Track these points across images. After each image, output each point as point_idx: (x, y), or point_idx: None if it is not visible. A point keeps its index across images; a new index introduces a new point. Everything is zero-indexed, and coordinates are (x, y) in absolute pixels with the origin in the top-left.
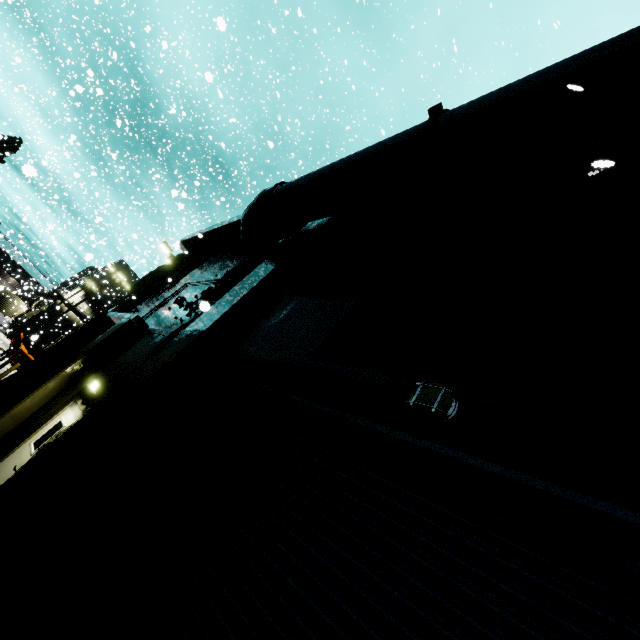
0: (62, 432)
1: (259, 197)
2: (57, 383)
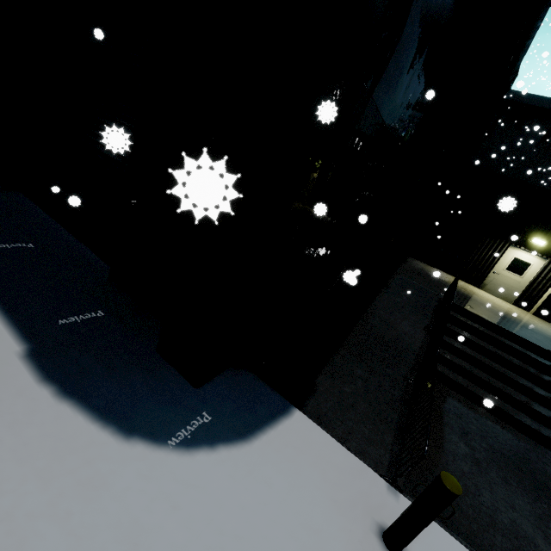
0: None
1: None
2: None
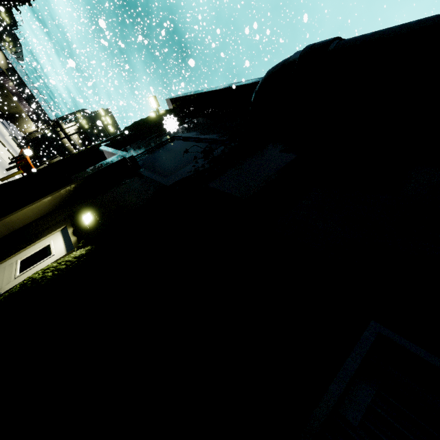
0: (50, 268)
1: (305, 51)
2: (50, 201)
